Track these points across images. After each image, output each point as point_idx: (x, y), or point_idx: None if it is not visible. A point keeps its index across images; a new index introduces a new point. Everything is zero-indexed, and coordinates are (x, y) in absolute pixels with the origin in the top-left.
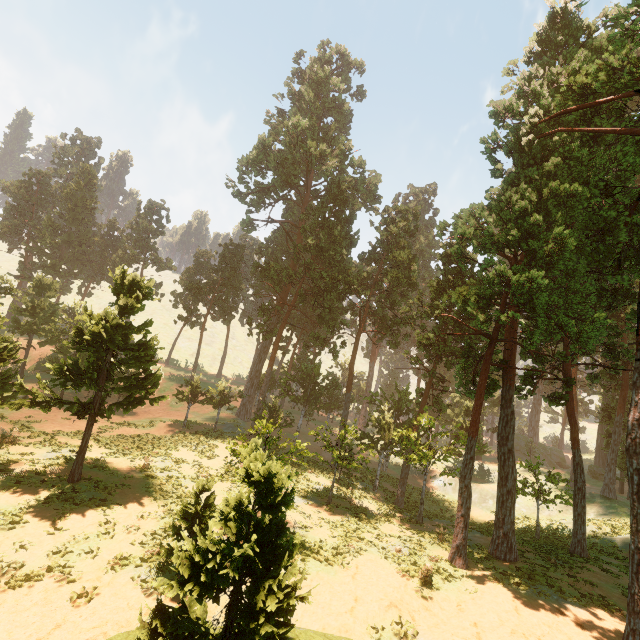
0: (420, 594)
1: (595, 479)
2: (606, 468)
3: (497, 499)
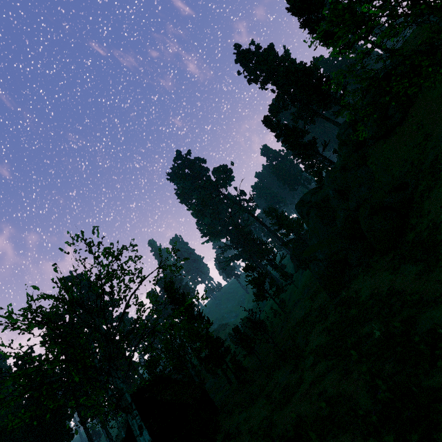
0: None
1: None
2: None
3: None
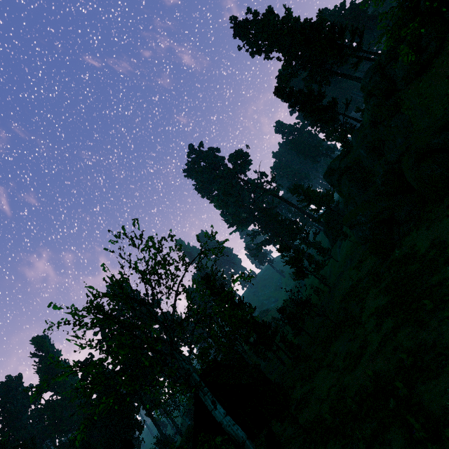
0: None
1: None
2: None
3: None
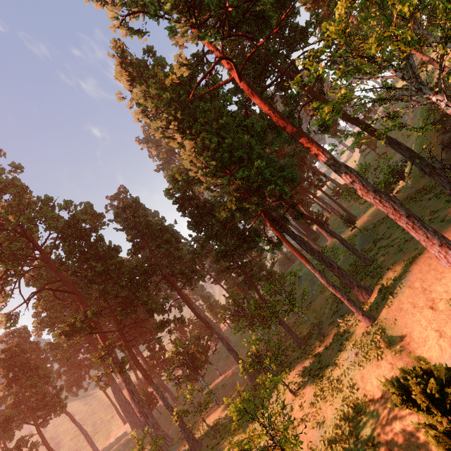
0: (397, 353)
1: (316, 241)
2: (320, 230)
3: (339, 277)
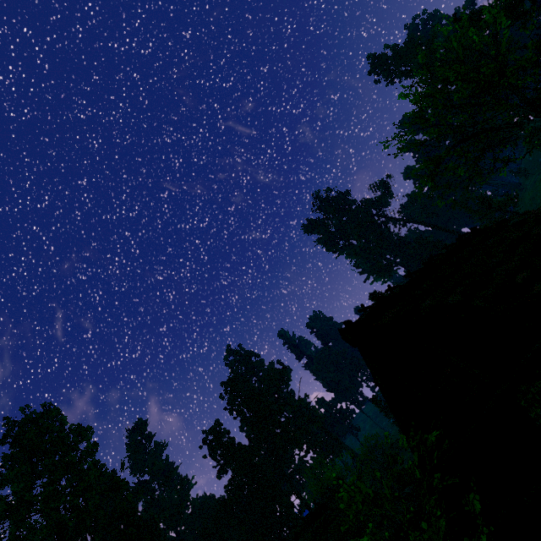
0: None
1: None
2: None
3: None
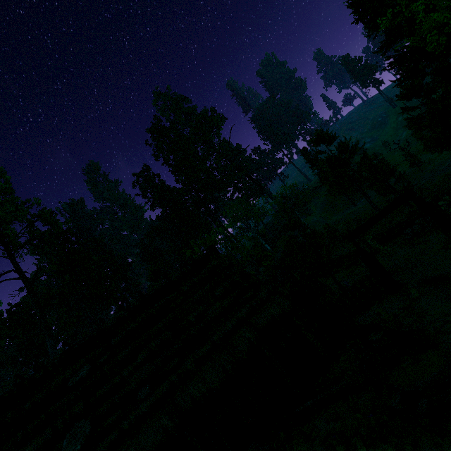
0: None
1: None
2: None
3: None
